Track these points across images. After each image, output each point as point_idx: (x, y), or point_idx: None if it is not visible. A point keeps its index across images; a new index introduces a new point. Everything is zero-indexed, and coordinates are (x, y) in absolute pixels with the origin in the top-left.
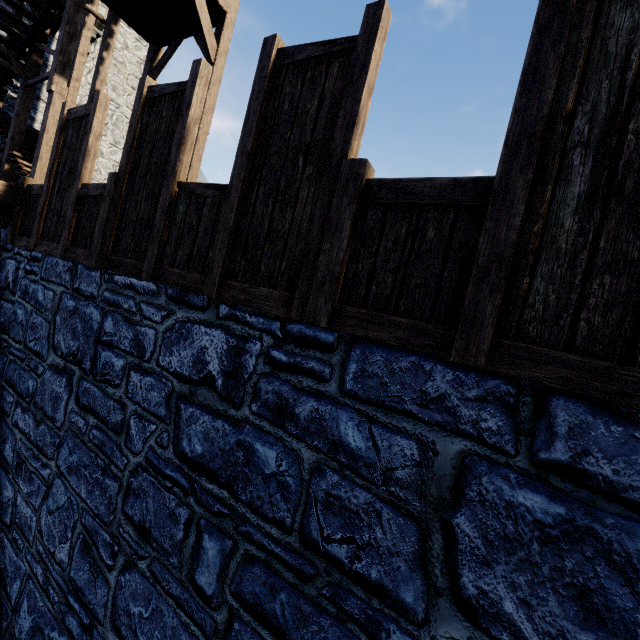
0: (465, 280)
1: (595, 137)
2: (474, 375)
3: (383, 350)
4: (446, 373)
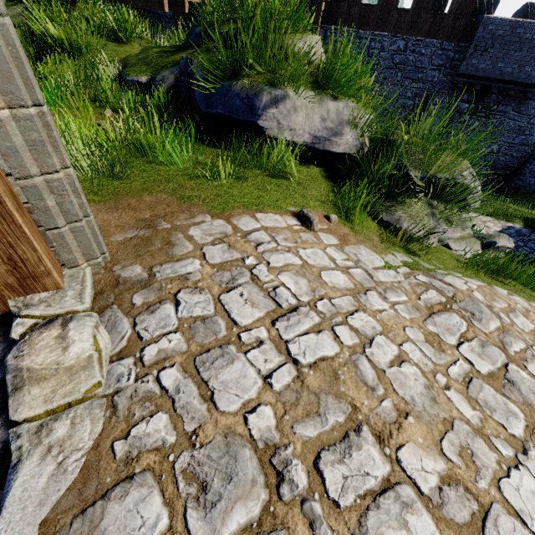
0: (440, 30)
1: (454, 13)
2: (438, 41)
3: (429, 40)
4: (435, 41)
